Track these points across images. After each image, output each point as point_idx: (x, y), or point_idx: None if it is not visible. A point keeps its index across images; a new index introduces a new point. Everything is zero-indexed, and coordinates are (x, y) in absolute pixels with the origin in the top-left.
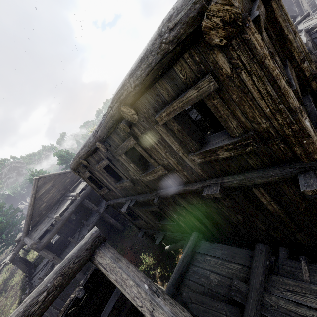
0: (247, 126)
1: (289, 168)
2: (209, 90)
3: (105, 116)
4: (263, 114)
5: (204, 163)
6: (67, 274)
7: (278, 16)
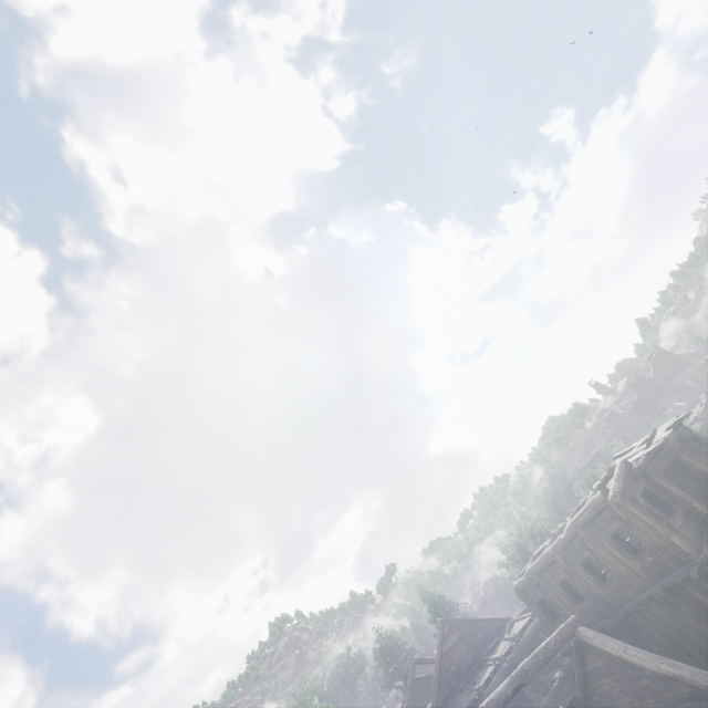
0: (650, 541)
1: (686, 566)
2: (621, 524)
3: (562, 534)
4: (652, 536)
5: (643, 568)
6: (563, 635)
7: (658, 481)
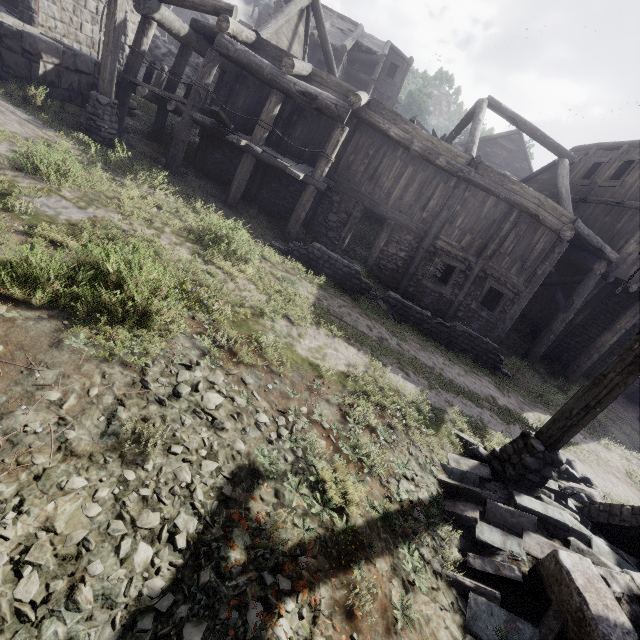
0: None
1: None
2: None
3: None
4: None
5: (638, 190)
6: (558, 148)
7: None
